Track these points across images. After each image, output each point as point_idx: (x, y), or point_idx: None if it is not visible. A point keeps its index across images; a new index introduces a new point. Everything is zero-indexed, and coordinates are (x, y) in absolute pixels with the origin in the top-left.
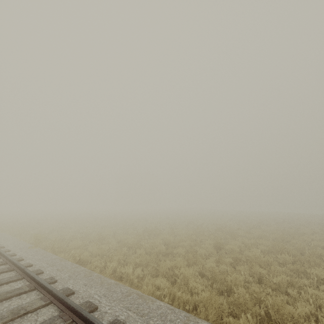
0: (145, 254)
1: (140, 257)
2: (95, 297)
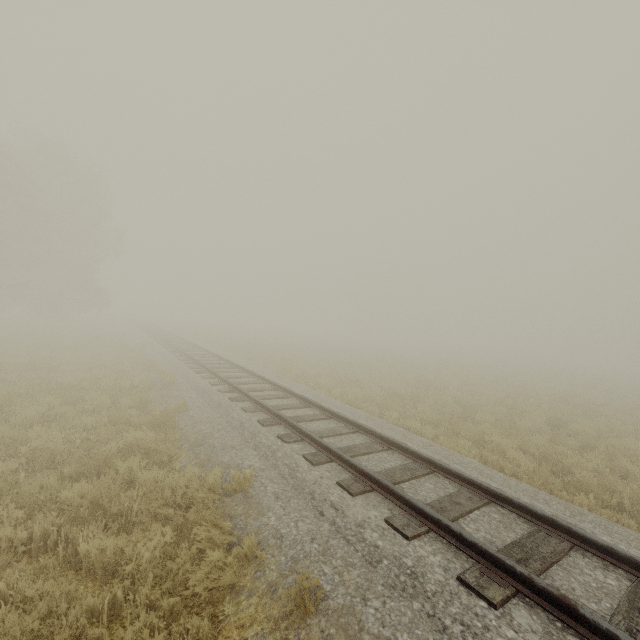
0: (435, 410)
1: (427, 413)
2: (397, 438)
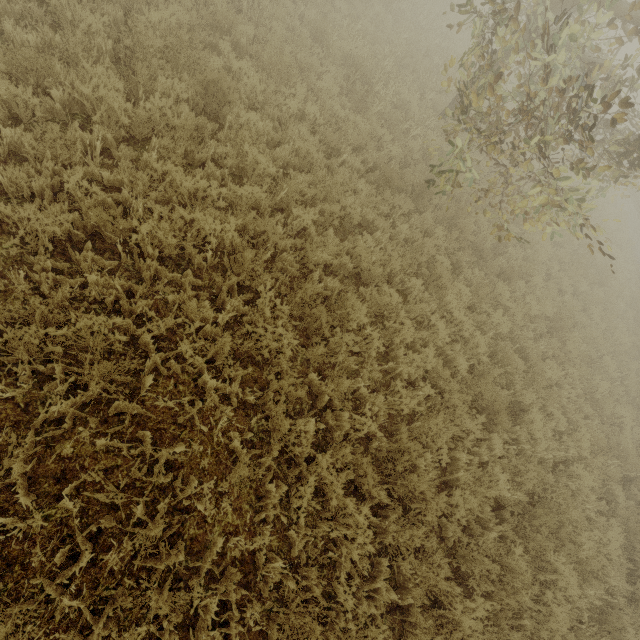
0: None
1: None
2: None
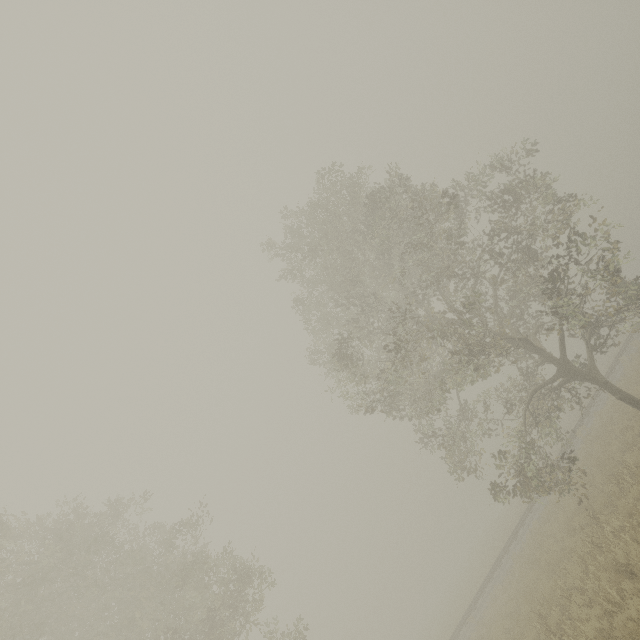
0: None
1: None
2: None
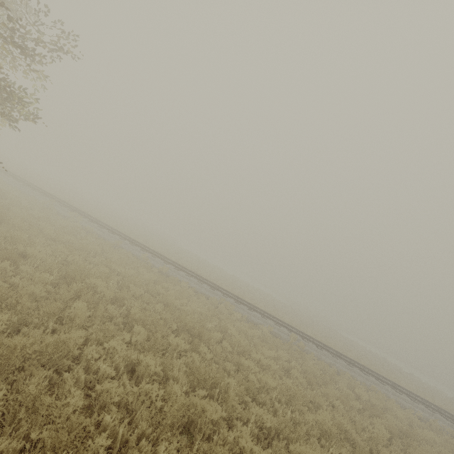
0: None
1: None
2: None
